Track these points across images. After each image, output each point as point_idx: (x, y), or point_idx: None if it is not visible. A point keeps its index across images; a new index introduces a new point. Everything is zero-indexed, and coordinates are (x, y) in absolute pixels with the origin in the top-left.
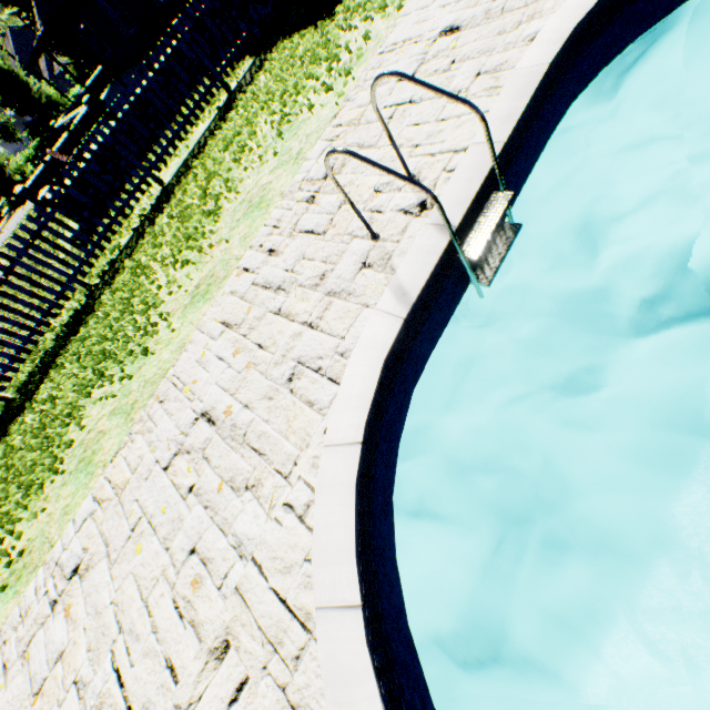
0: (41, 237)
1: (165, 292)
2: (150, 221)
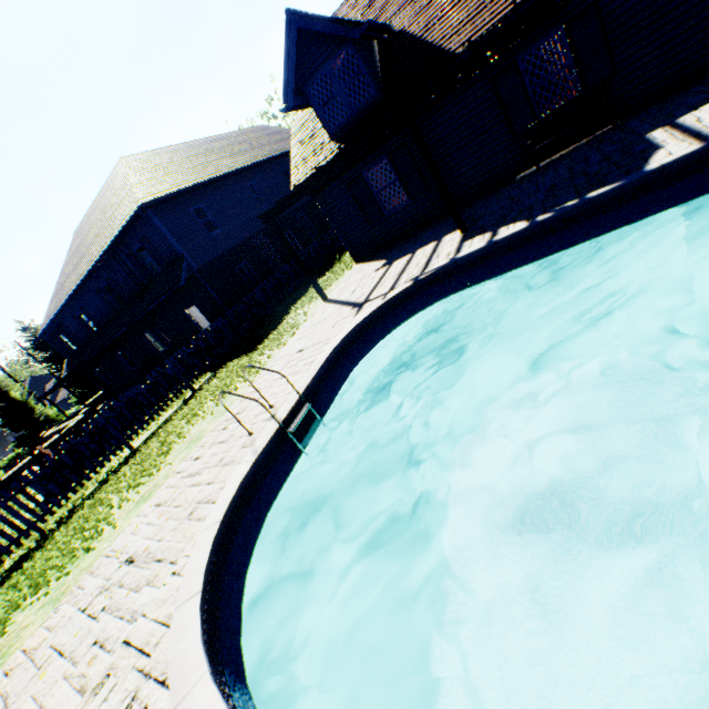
0: (24, 491)
1: (116, 508)
2: (116, 471)
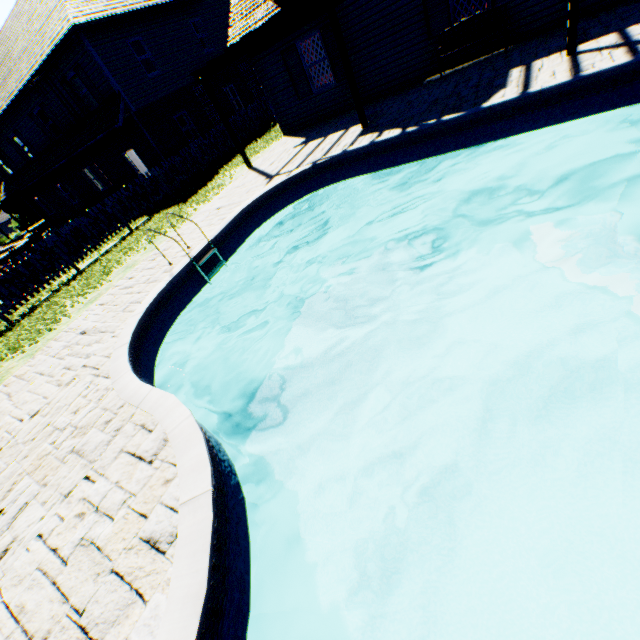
0: None
1: (70, 307)
2: (66, 285)
